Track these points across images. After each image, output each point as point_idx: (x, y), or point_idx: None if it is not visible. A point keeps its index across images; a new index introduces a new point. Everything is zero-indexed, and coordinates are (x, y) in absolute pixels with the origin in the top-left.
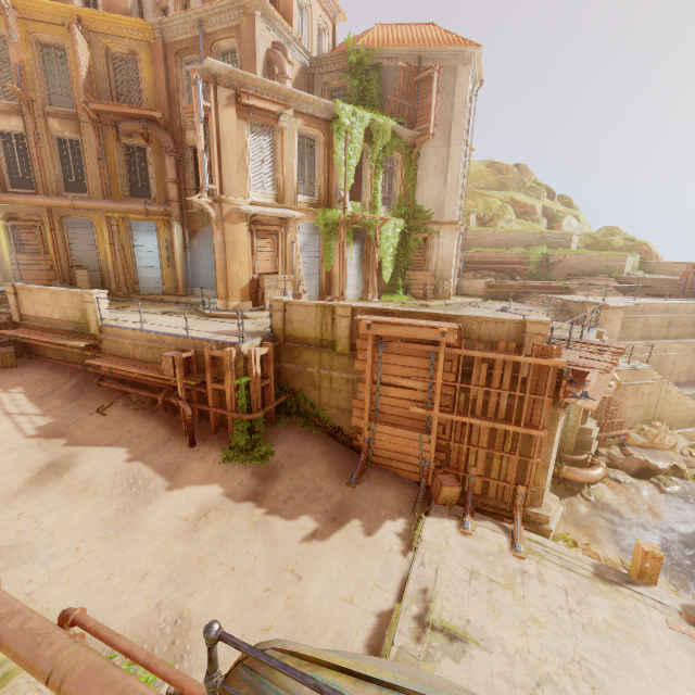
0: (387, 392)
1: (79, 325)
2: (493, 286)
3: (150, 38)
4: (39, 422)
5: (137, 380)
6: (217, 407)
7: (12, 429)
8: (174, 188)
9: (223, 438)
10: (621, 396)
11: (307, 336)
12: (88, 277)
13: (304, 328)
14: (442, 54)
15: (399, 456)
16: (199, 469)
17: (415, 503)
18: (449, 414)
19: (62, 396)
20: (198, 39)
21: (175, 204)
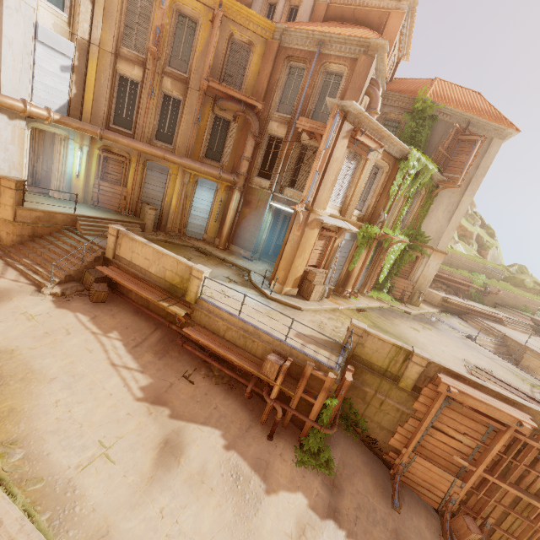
0: (434, 434)
1: (175, 287)
2: (447, 301)
3: (269, 36)
4: (141, 381)
5: (221, 356)
6: (299, 412)
7: (122, 386)
8: (246, 164)
9: (292, 434)
10: None
11: (374, 362)
12: (154, 216)
13: (373, 355)
14: (486, 125)
15: (427, 485)
16: (283, 470)
17: (446, 539)
18: (489, 475)
19: (151, 350)
20: (312, 54)
21: (242, 177)
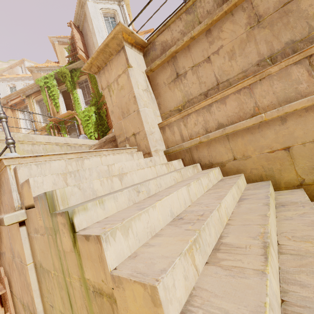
0: None
1: None
2: None
3: None
4: None
5: None
6: None
7: None
8: None
9: None
10: (4, 257)
11: None
12: None
13: None
14: (80, 14)
15: None
16: None
17: None
18: None
19: None
20: None
21: None
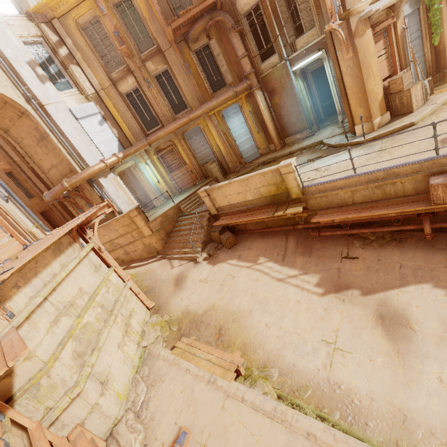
0: None
1: (275, 196)
2: None
3: None
4: (311, 280)
5: (364, 221)
6: None
7: (300, 292)
8: (247, 61)
9: None
10: None
11: None
12: (217, 167)
13: None
14: None
15: None
16: None
17: None
18: None
19: (296, 254)
20: None
21: (252, 75)
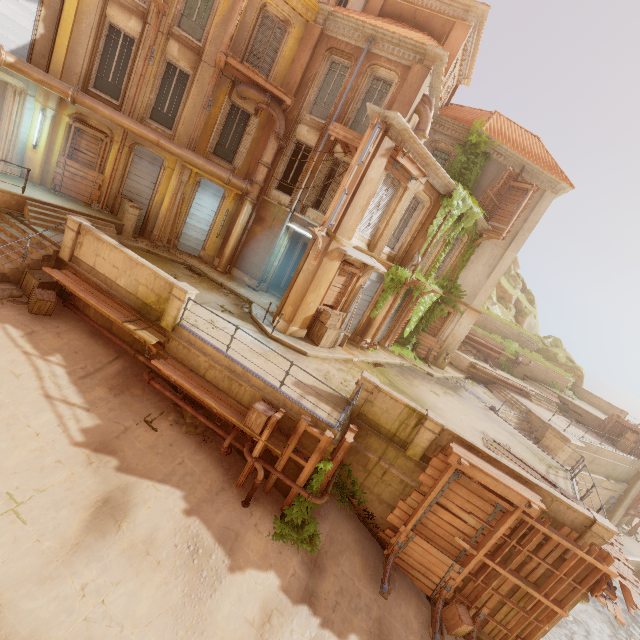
0: (438, 511)
1: (148, 307)
2: (475, 366)
3: (311, 18)
4: (84, 421)
5: (197, 399)
6: (286, 476)
7: (56, 425)
8: (264, 172)
9: (274, 501)
10: None
11: (382, 424)
12: (137, 217)
13: (382, 416)
14: (541, 175)
15: (422, 569)
16: (255, 544)
17: (434, 631)
18: (490, 560)
19: (105, 383)
20: (359, 51)
21: (257, 187)
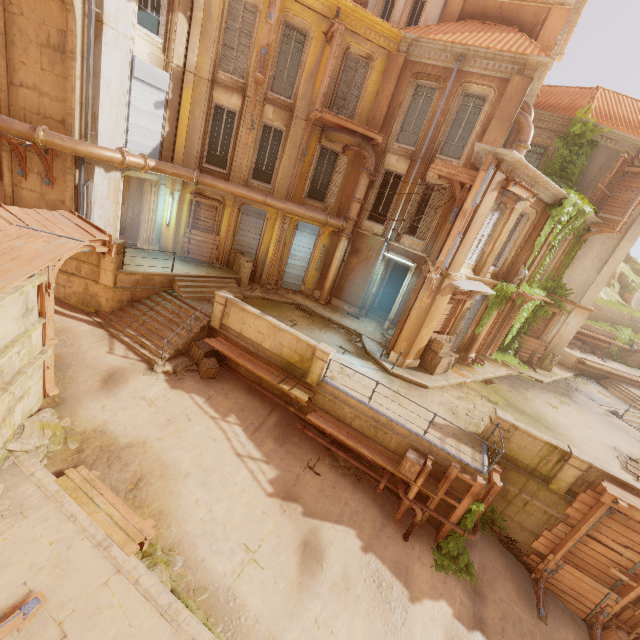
0: (588, 543)
1: (293, 366)
2: (583, 362)
3: (393, 48)
4: (268, 473)
5: (346, 445)
6: (439, 514)
7: (252, 480)
8: (358, 207)
9: (428, 534)
10: None
11: (520, 459)
12: (251, 269)
13: (520, 452)
14: None
15: (574, 594)
16: (423, 575)
17: None
18: None
19: (270, 435)
20: (447, 71)
21: (352, 222)
